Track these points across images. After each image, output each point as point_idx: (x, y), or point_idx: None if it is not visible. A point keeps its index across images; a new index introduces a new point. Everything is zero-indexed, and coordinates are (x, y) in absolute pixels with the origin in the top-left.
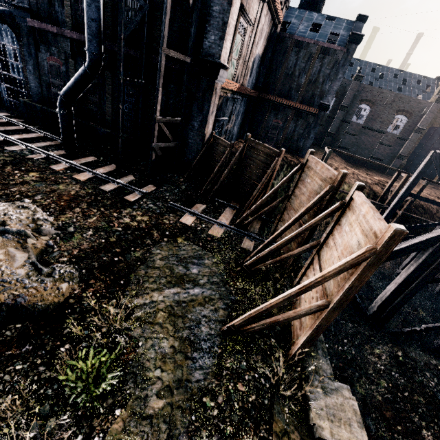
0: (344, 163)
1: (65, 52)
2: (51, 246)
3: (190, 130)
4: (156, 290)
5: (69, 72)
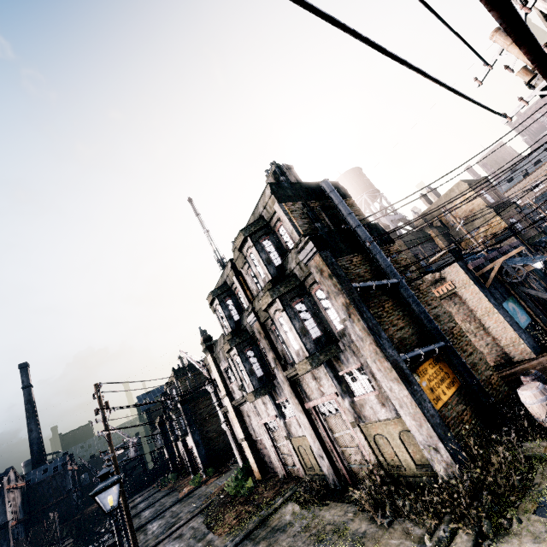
0: None
1: None
2: None
3: None
4: None
5: None
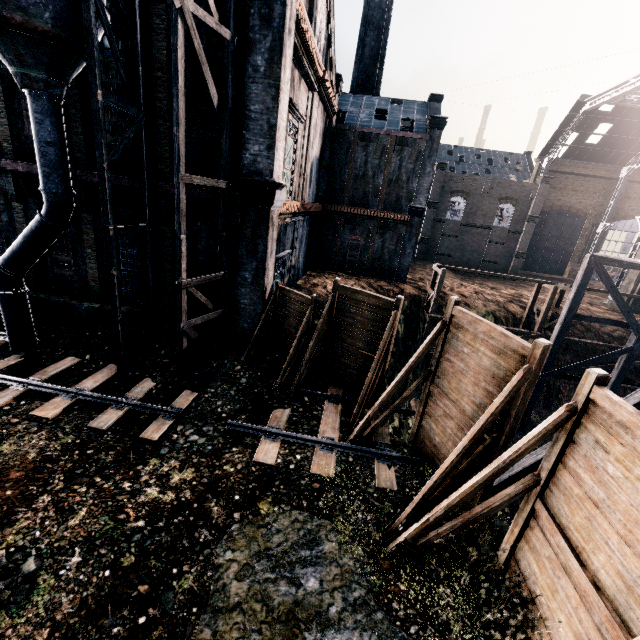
0: (455, 276)
1: (5, 193)
2: None
3: (240, 284)
4: None
5: (15, 222)
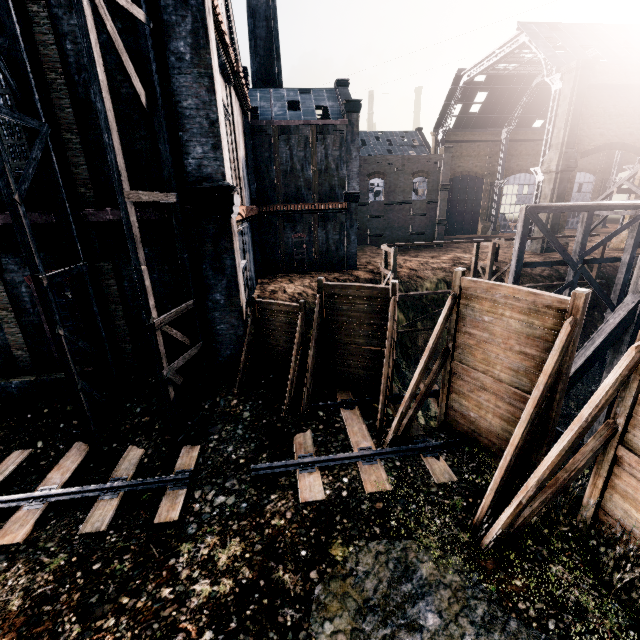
0: None
1: None
2: None
3: (212, 309)
4: None
5: None
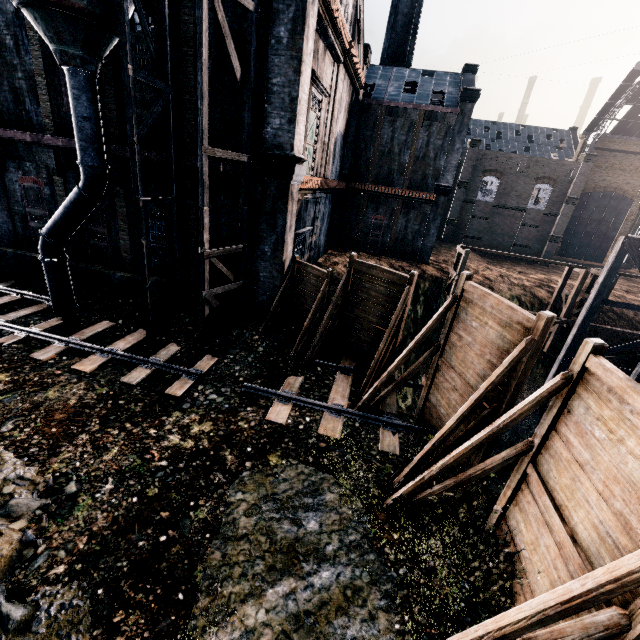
0: (482, 260)
1: (47, 167)
2: (32, 542)
3: (260, 258)
4: (249, 597)
5: (56, 195)
